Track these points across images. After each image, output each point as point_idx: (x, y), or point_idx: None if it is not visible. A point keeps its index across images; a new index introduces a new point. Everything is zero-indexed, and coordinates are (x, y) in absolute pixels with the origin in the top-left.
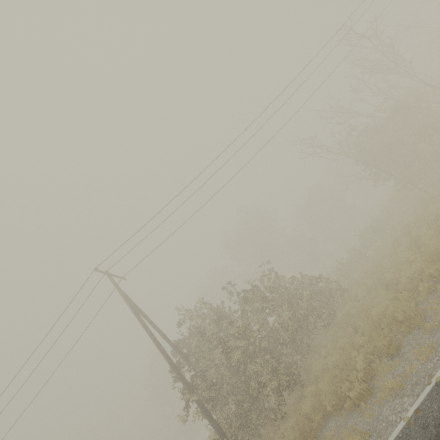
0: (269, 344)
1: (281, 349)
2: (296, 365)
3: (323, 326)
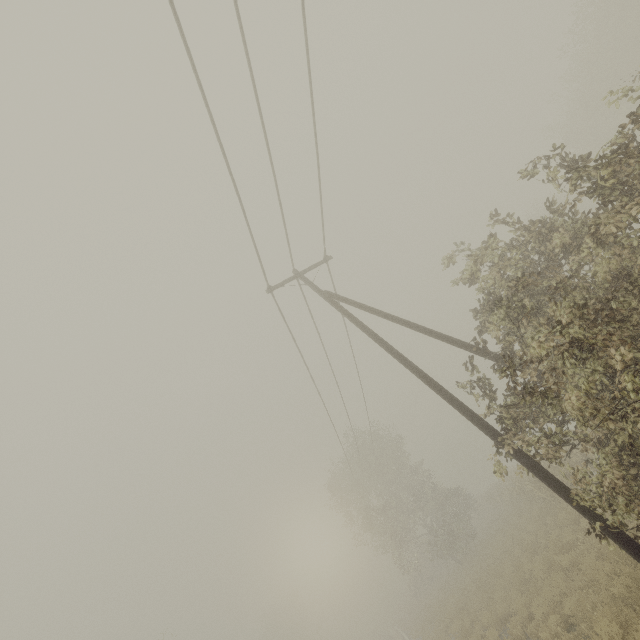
0: None
1: None
2: None
3: None
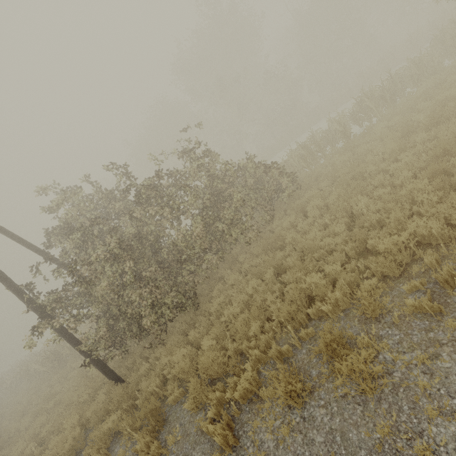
0: (169, 257)
1: (183, 264)
2: (194, 289)
3: (246, 243)
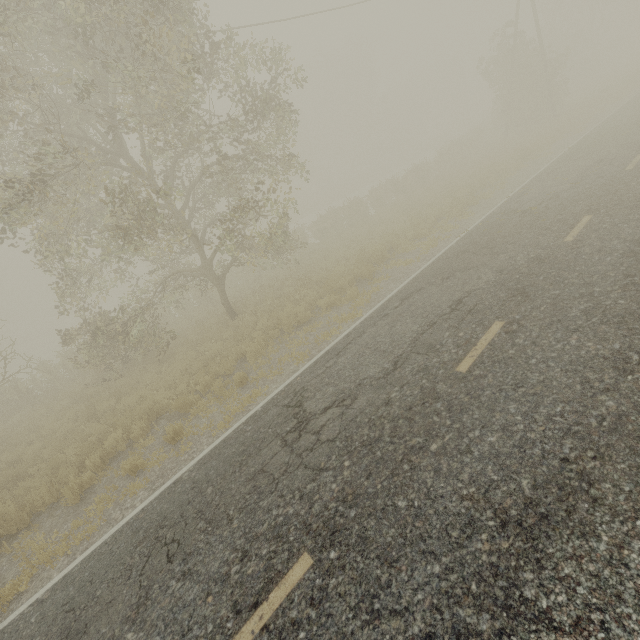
0: None
1: None
2: None
3: None
